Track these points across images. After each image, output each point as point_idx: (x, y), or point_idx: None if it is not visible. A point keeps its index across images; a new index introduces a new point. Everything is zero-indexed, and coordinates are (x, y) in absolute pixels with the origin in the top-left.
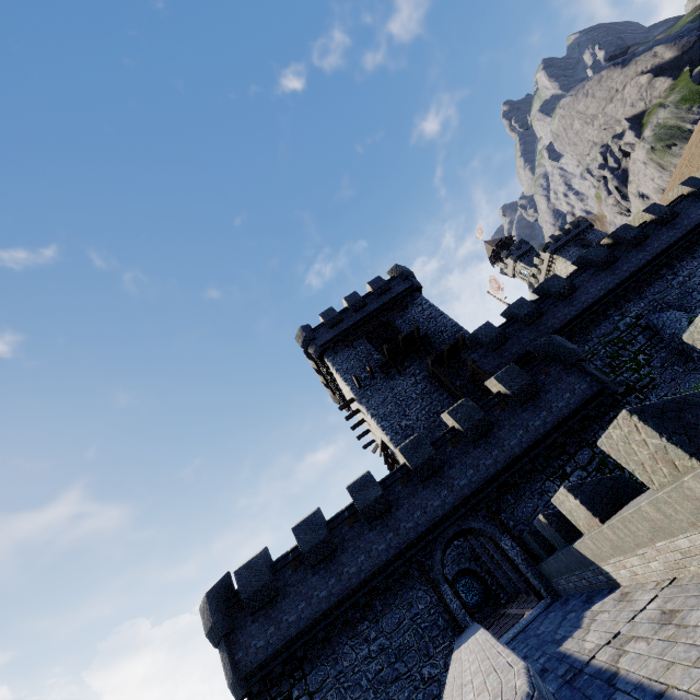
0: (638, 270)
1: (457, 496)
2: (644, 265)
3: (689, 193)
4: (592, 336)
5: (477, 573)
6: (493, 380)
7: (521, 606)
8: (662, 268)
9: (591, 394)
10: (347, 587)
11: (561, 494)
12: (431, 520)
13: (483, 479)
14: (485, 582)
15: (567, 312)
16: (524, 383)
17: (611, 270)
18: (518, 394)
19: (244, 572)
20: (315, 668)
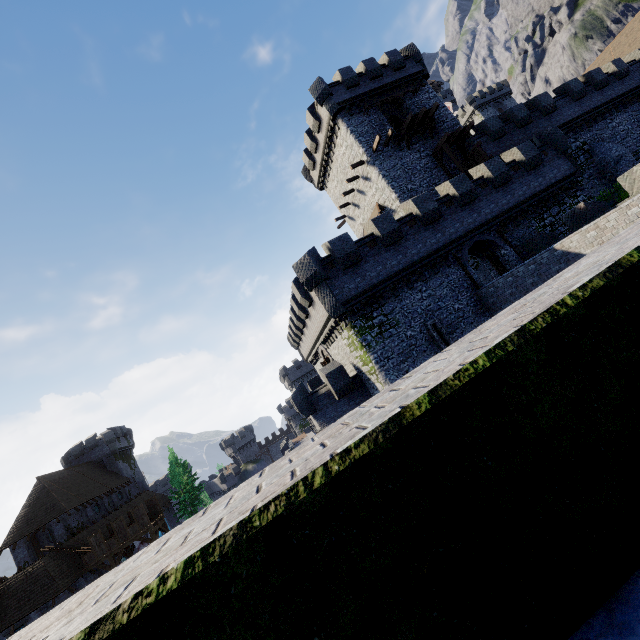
0: (595, 109)
1: (483, 218)
2: (599, 106)
3: (639, 59)
4: None
5: None
6: (516, 148)
7: None
8: (606, 113)
9: (569, 173)
10: (410, 261)
11: (639, 166)
12: (466, 230)
13: (500, 211)
14: None
15: (546, 125)
16: (535, 155)
17: (580, 103)
18: (531, 162)
19: (337, 242)
20: (387, 303)
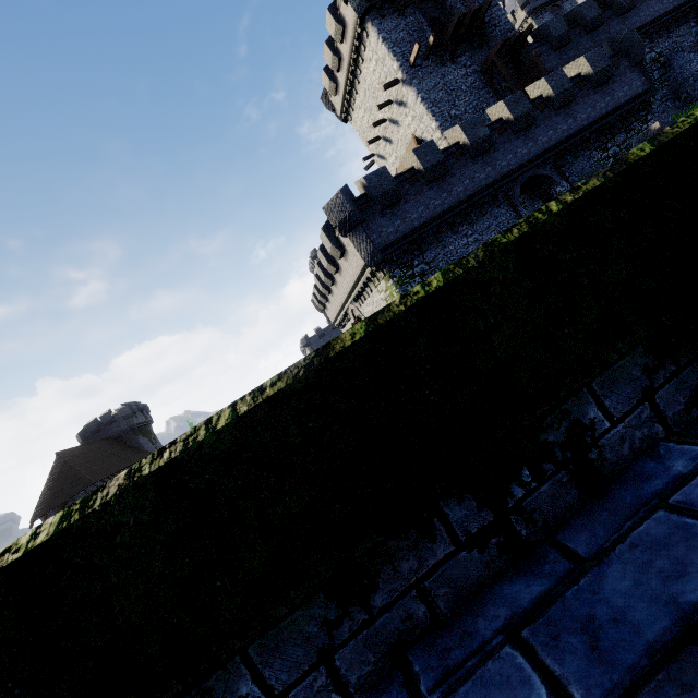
0: (679, 7)
1: (540, 148)
2: (685, 3)
3: None
4: None
5: None
6: (583, 58)
7: None
8: (691, 13)
9: (642, 91)
10: (456, 200)
11: None
12: (519, 162)
13: (560, 139)
14: None
15: (619, 30)
16: (605, 67)
17: None
18: (599, 76)
19: (374, 178)
20: (429, 250)
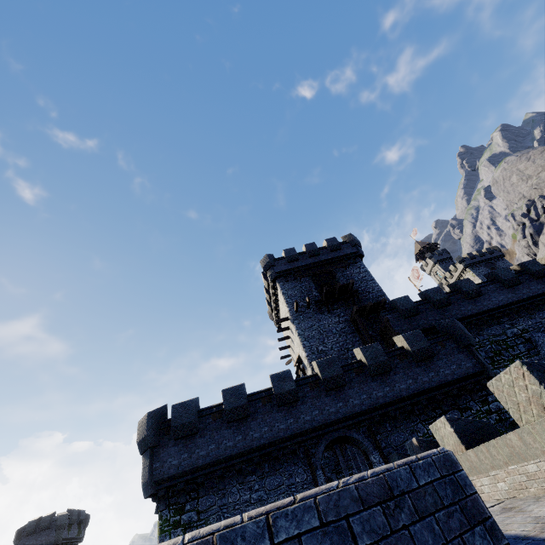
0: (534, 296)
1: (349, 410)
2: (540, 294)
3: None
4: (484, 332)
5: None
6: (401, 336)
7: None
8: None
9: (472, 372)
10: (248, 446)
11: (440, 422)
12: (324, 420)
13: (372, 405)
14: None
15: (469, 308)
16: (424, 346)
17: (513, 290)
18: (417, 353)
19: (179, 408)
20: (207, 495)
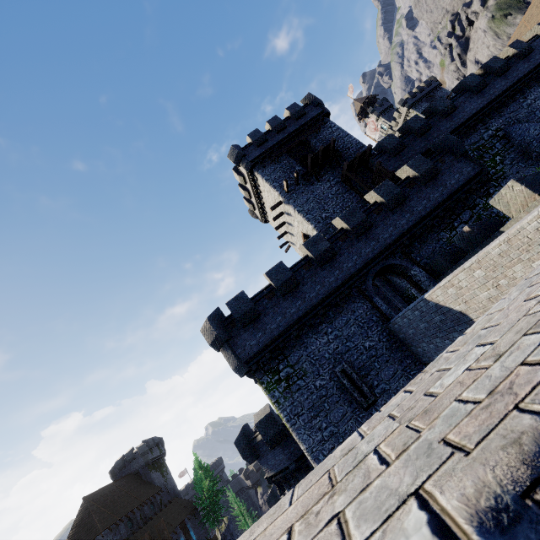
0: (501, 94)
1: (382, 244)
2: (506, 90)
3: None
4: (464, 144)
5: None
6: (406, 166)
7: None
8: (516, 94)
9: (473, 174)
10: (310, 305)
11: (506, 189)
12: (365, 260)
13: (400, 233)
14: None
15: (448, 126)
16: (428, 167)
17: (482, 94)
18: (424, 175)
19: (234, 303)
20: (292, 353)
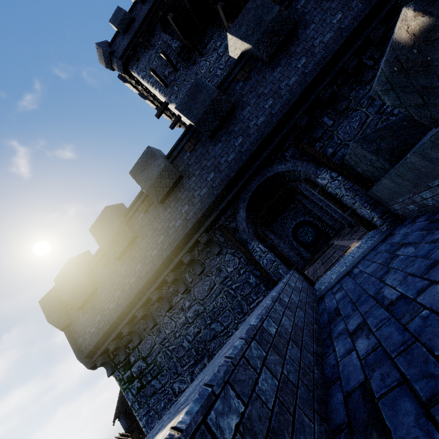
0: None
1: (255, 139)
2: None
3: None
4: None
5: (311, 222)
6: None
7: (345, 237)
8: None
9: None
10: (152, 270)
11: None
12: (226, 178)
13: (287, 105)
14: (317, 226)
15: None
16: None
17: None
18: None
19: (60, 278)
20: (143, 339)
